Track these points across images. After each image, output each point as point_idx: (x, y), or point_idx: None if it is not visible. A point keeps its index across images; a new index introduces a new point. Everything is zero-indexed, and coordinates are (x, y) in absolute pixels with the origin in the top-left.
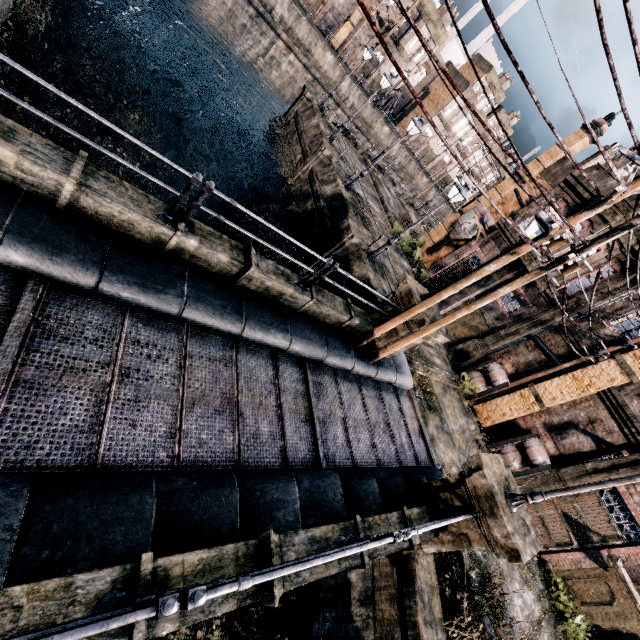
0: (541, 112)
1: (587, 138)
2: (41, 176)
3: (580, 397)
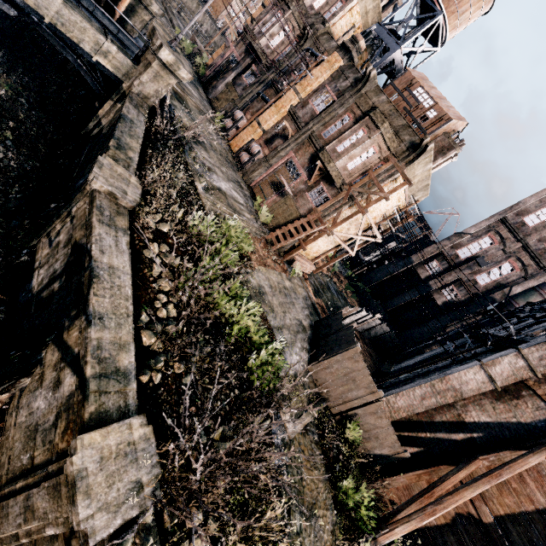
0: None
1: None
2: None
3: (280, 119)
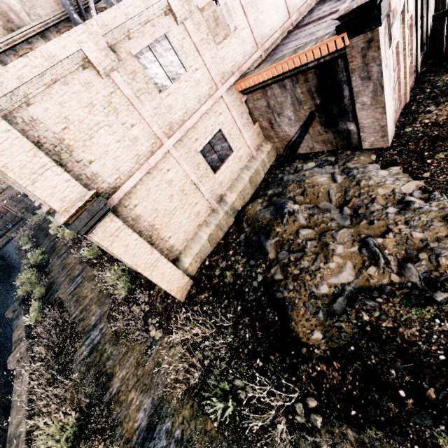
0: None
1: None
2: None
3: None
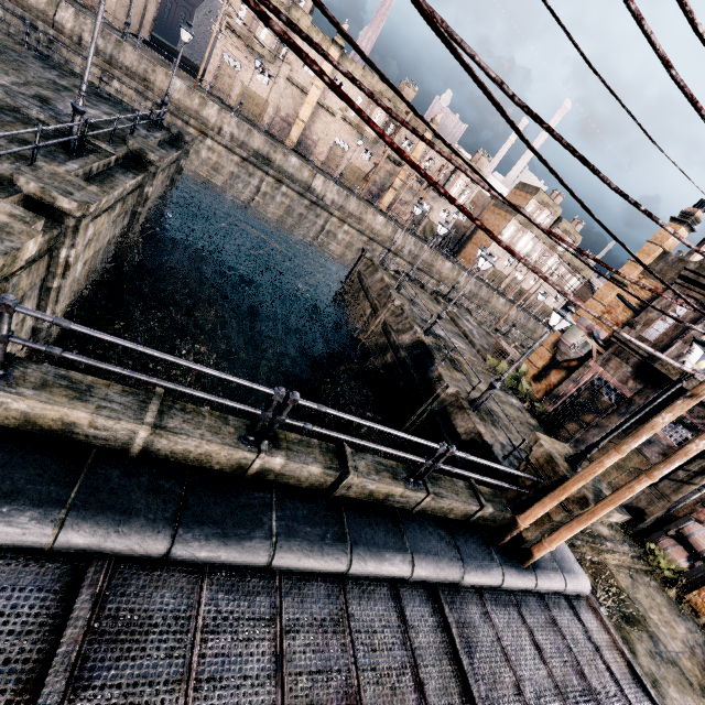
0: (682, 241)
1: (683, 229)
2: (114, 428)
3: None
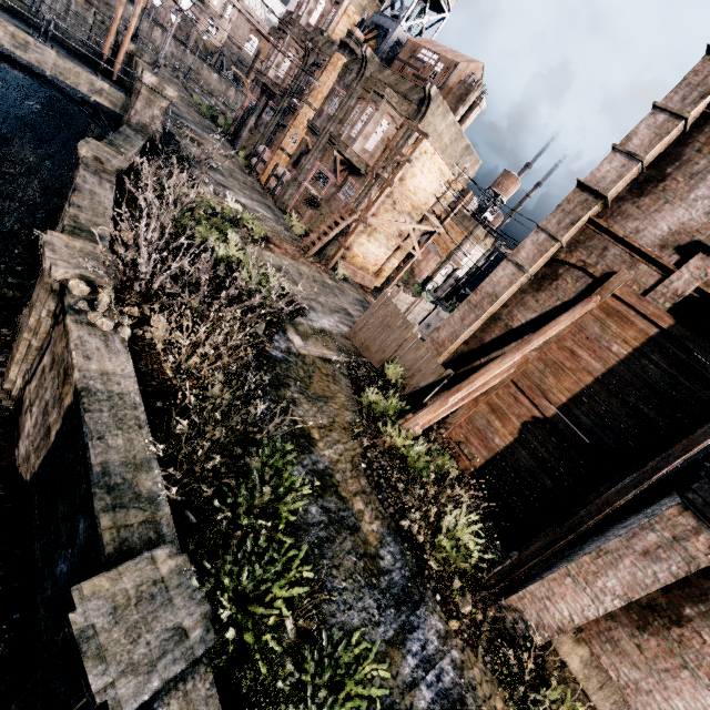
0: None
1: None
2: None
3: (302, 138)
